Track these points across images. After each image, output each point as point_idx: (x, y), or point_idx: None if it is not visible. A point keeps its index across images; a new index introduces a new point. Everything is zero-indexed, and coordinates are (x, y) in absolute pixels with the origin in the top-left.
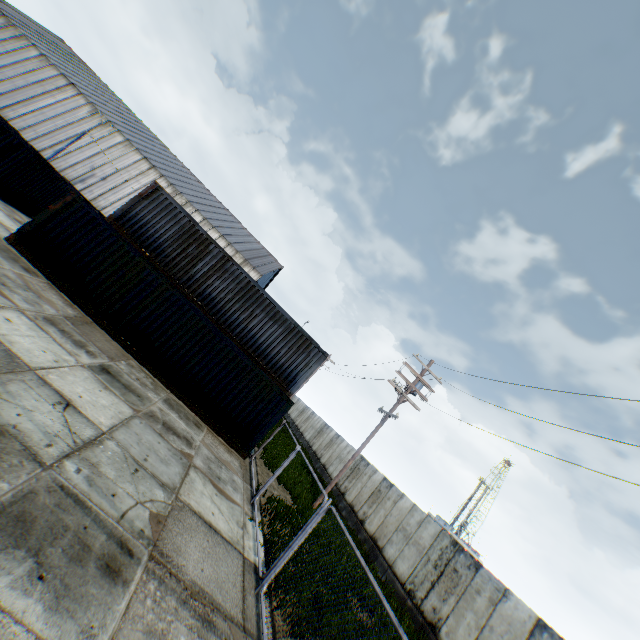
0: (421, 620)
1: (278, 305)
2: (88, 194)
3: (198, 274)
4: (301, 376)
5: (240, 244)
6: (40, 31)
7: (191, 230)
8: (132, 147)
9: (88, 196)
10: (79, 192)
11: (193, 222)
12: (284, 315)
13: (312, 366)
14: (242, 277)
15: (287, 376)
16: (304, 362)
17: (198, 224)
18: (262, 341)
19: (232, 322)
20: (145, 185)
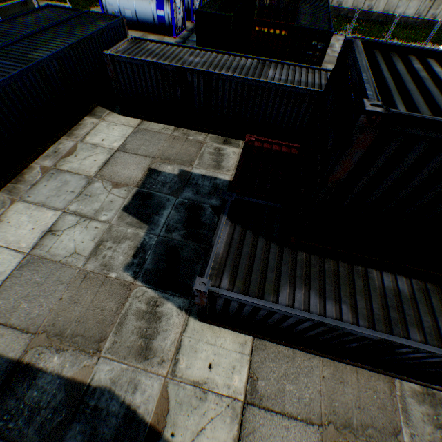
0: (334, 10)
1: None
2: None
3: None
4: None
5: None
6: None
7: None
8: None
9: None
10: (142, 39)
11: None
12: None
13: None
14: None
15: None
16: None
17: None
18: None
19: None
20: None
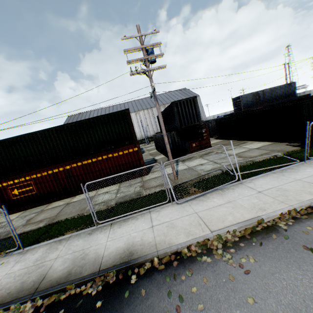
0: None
1: (278, 86)
2: (151, 132)
3: (262, 99)
4: (294, 91)
5: (181, 97)
6: (73, 120)
7: (253, 95)
8: (138, 112)
9: (152, 132)
10: None
11: (251, 93)
12: (281, 86)
13: (294, 87)
14: (268, 90)
15: (292, 94)
16: (292, 88)
17: (252, 92)
18: (282, 94)
19: (275, 98)
20: (153, 115)
